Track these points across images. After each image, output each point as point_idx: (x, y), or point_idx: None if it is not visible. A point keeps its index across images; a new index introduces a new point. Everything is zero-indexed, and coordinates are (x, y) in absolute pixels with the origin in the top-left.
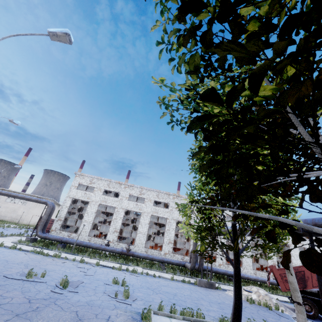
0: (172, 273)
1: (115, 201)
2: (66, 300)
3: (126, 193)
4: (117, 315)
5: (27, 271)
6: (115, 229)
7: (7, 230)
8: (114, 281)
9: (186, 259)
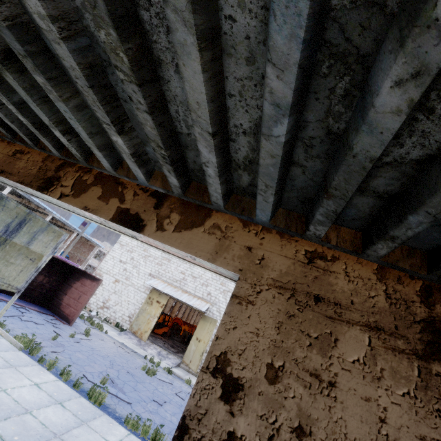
0: None
1: None
2: None
3: None
4: None
5: None
6: None
7: (170, 404)
8: None
9: None
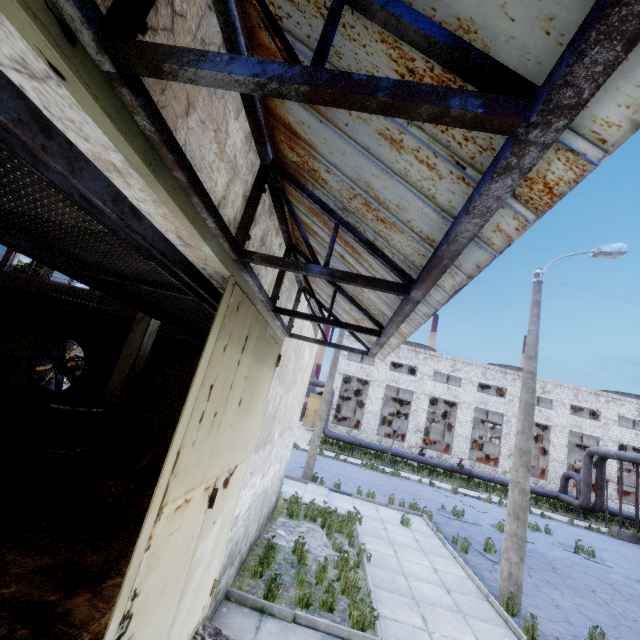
0: (548, 511)
1: (411, 381)
2: (548, 555)
3: (428, 368)
4: (627, 582)
5: (431, 505)
6: (417, 427)
7: None
8: (532, 526)
9: (542, 484)
